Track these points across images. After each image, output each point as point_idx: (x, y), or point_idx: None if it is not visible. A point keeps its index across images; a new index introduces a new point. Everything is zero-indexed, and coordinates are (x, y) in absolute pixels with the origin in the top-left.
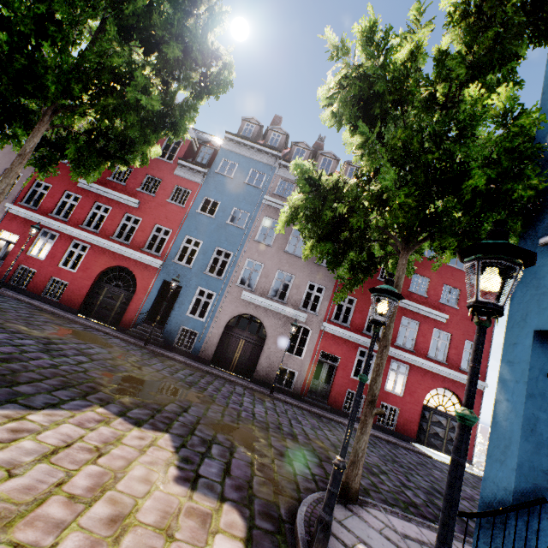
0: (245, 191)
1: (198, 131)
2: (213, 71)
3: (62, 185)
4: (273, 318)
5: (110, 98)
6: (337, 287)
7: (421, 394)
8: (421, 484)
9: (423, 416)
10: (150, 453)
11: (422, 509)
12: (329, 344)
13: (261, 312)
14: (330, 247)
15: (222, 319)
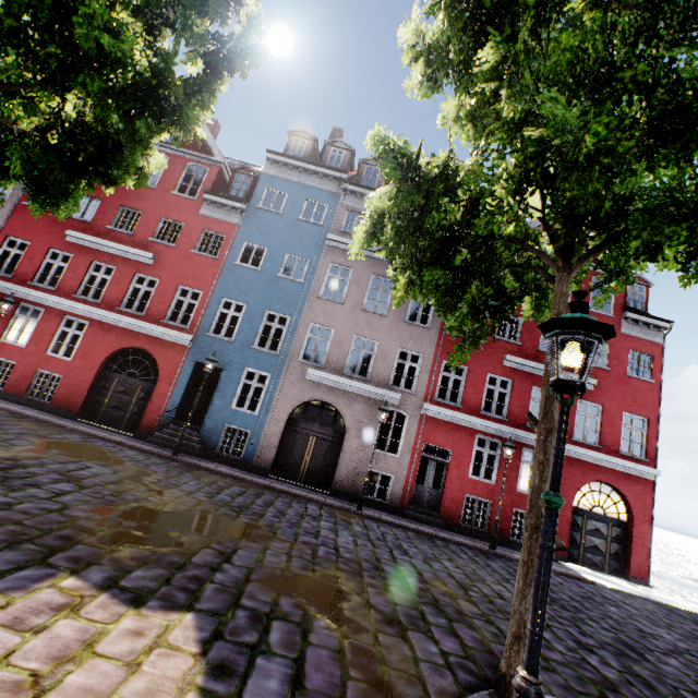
0: (300, 230)
1: (231, 160)
2: (234, 33)
3: (45, 241)
4: (353, 402)
5: (49, 43)
6: (439, 352)
7: (569, 492)
8: (602, 637)
9: (574, 523)
10: (149, 667)
11: (625, 693)
12: (434, 433)
13: (336, 396)
14: (441, 276)
15: (281, 410)
